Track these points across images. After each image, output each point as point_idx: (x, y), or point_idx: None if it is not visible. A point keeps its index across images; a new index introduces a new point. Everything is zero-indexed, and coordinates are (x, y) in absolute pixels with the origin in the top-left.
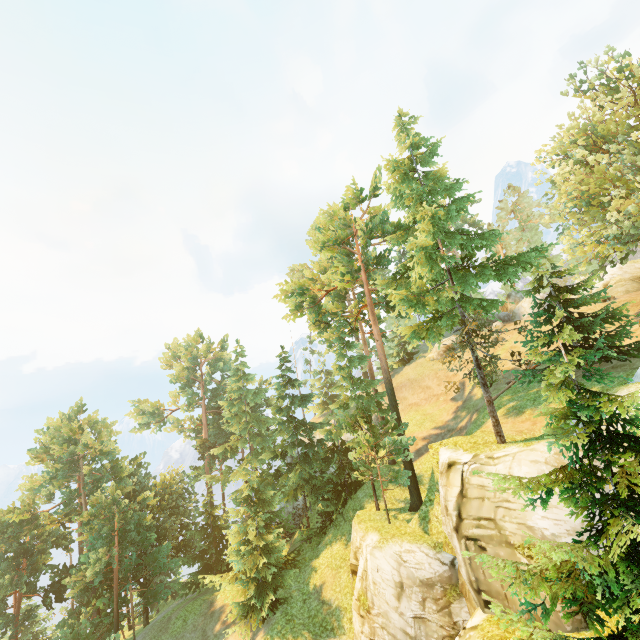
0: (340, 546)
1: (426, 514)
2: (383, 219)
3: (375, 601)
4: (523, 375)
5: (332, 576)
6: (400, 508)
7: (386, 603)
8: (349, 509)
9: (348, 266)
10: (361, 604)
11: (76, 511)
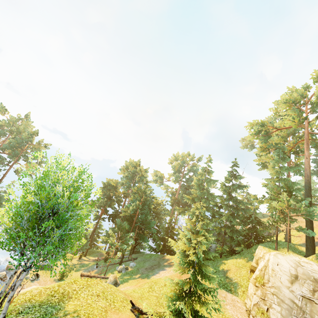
0: (242, 260)
1: None
2: None
3: (271, 279)
4: None
5: (235, 269)
6: None
7: (280, 282)
8: (252, 248)
9: (298, 115)
10: (257, 281)
11: (127, 194)
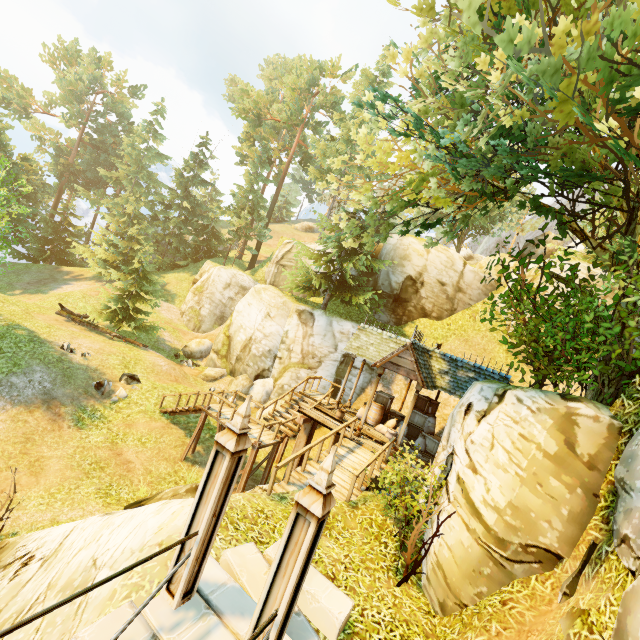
0: (186, 275)
1: (257, 270)
2: (338, 101)
3: (209, 288)
4: None
5: (177, 282)
6: None
7: (216, 289)
8: (200, 263)
9: (297, 113)
10: (197, 290)
11: None
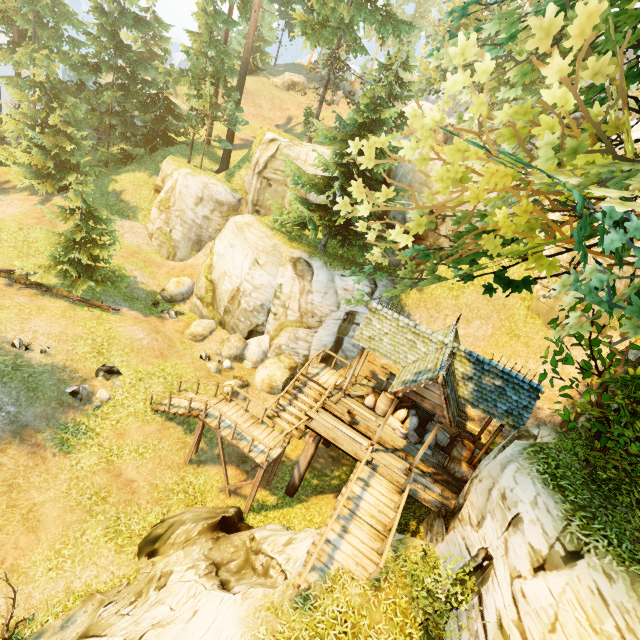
0: (144, 175)
1: (233, 173)
2: None
3: (177, 203)
4: (339, 124)
5: (134, 189)
6: (208, 170)
7: (186, 205)
8: (158, 155)
9: None
10: (162, 205)
11: None
